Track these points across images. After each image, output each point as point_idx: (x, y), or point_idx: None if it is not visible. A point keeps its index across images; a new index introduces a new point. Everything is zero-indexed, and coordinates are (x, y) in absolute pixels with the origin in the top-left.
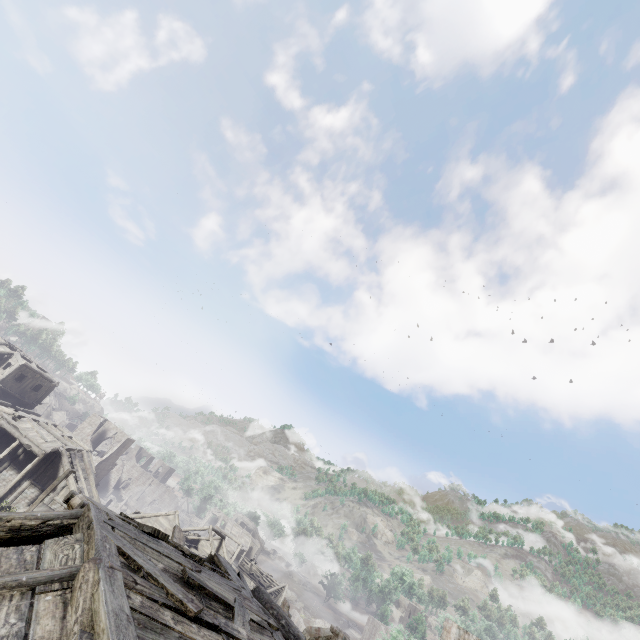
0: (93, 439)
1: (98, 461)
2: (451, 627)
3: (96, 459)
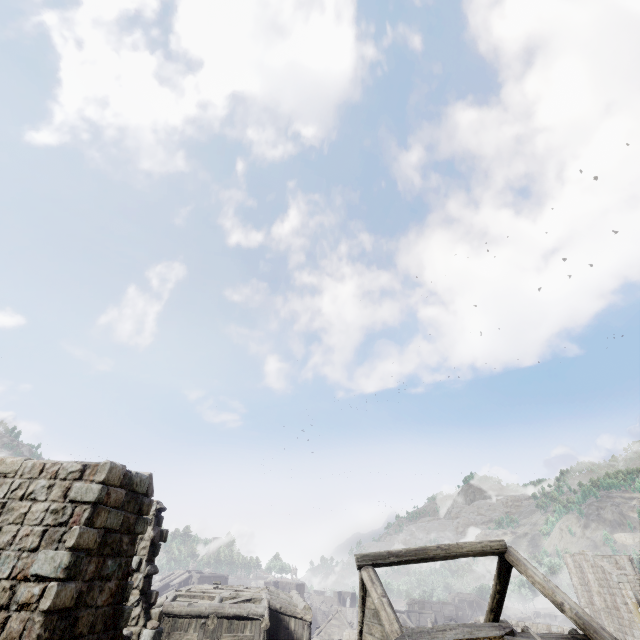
0: None
1: None
2: (566, 559)
3: None
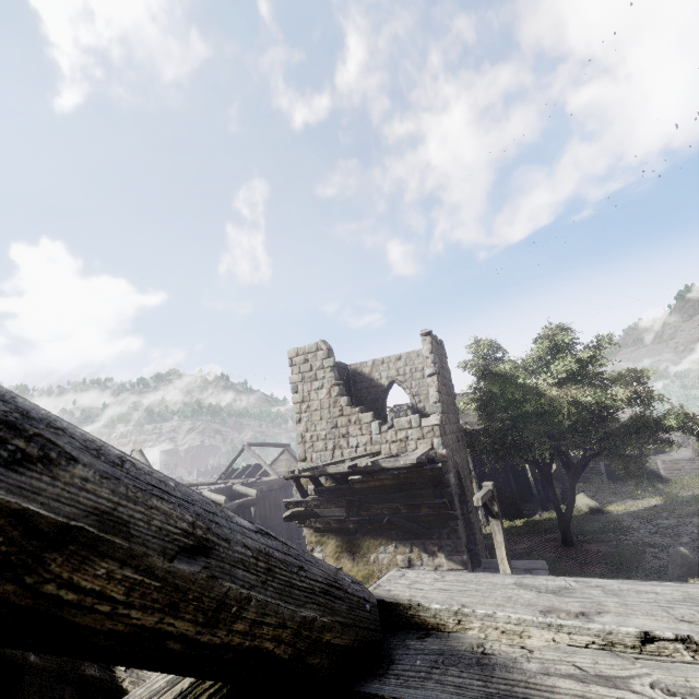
0: None
1: None
2: None
3: None
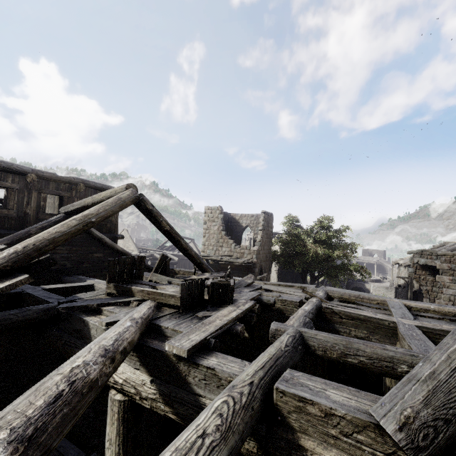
0: None
1: None
2: None
3: None
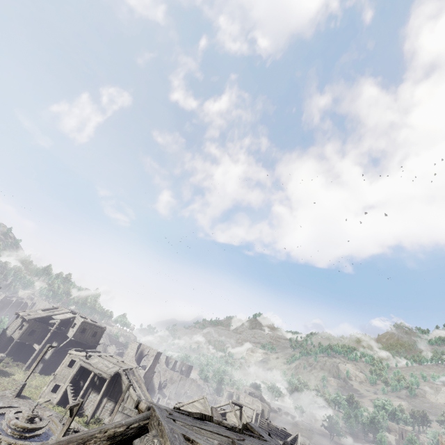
0: (136, 359)
1: (143, 373)
2: None
3: (142, 372)
